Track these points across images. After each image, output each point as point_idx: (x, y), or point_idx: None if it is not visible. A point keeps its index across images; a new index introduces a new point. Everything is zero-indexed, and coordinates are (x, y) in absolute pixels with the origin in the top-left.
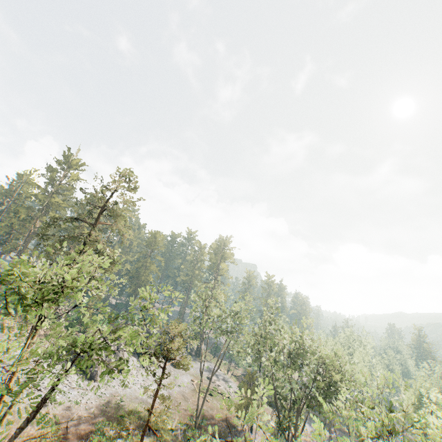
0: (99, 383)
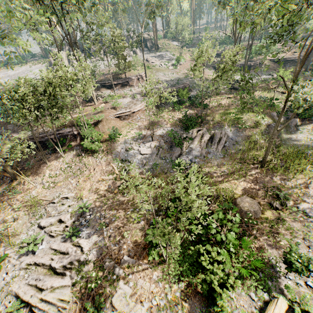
0: None
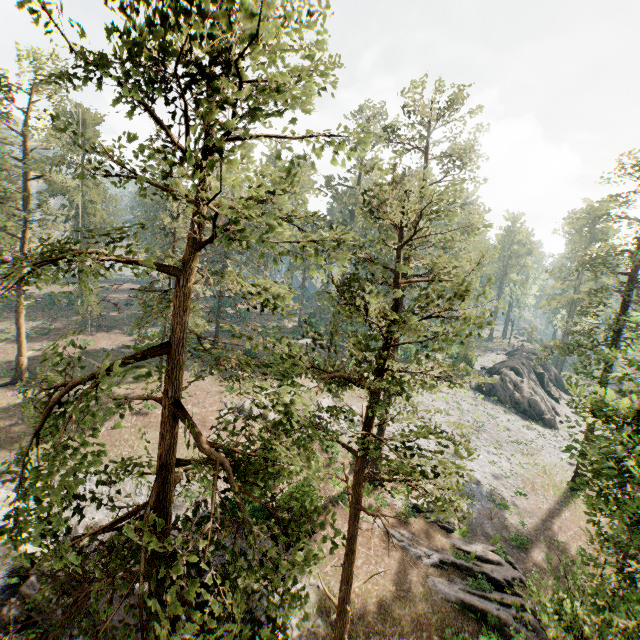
0: (561, 431)
